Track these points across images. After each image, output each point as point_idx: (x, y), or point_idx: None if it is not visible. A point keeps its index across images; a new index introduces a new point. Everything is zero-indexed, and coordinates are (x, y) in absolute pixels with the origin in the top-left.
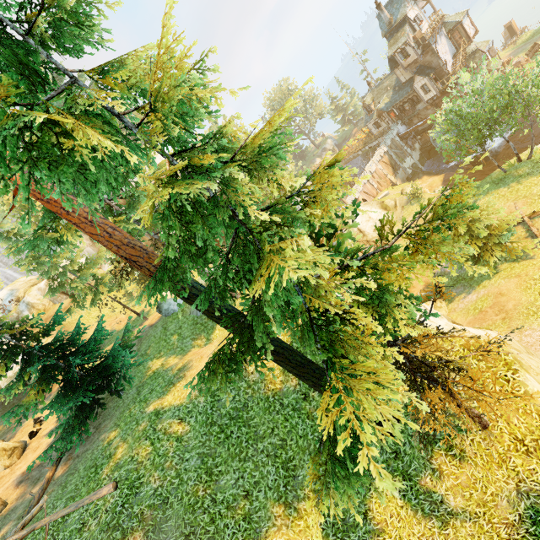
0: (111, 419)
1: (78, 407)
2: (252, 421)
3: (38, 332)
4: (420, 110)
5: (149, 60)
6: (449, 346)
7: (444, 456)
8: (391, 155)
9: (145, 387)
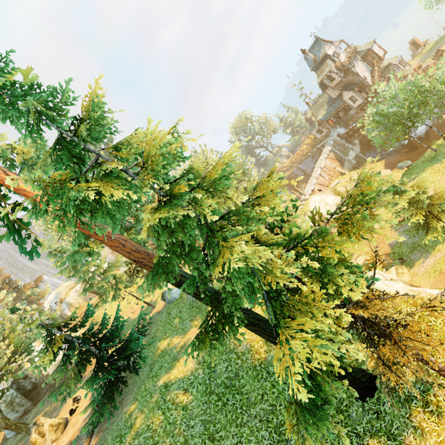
0: (131, 394)
1: (105, 385)
2: (244, 388)
3: (76, 324)
4: (352, 114)
5: (142, 135)
6: (407, 307)
7: (422, 412)
8: (335, 152)
9: (156, 364)
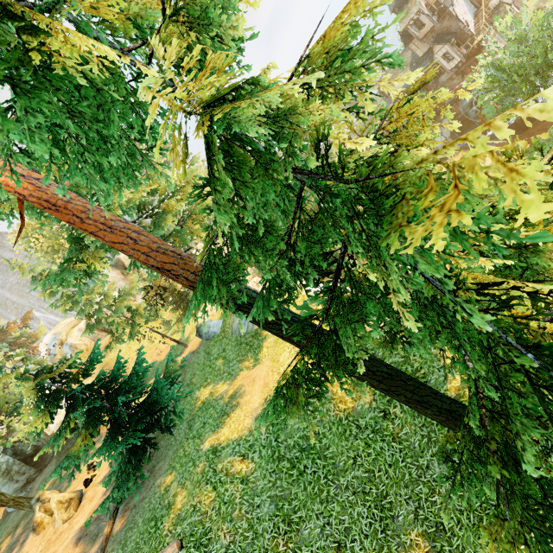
0: (165, 460)
1: (128, 451)
2: (328, 451)
3: (78, 373)
4: (444, 82)
5: None
6: None
7: None
8: None
9: (196, 421)
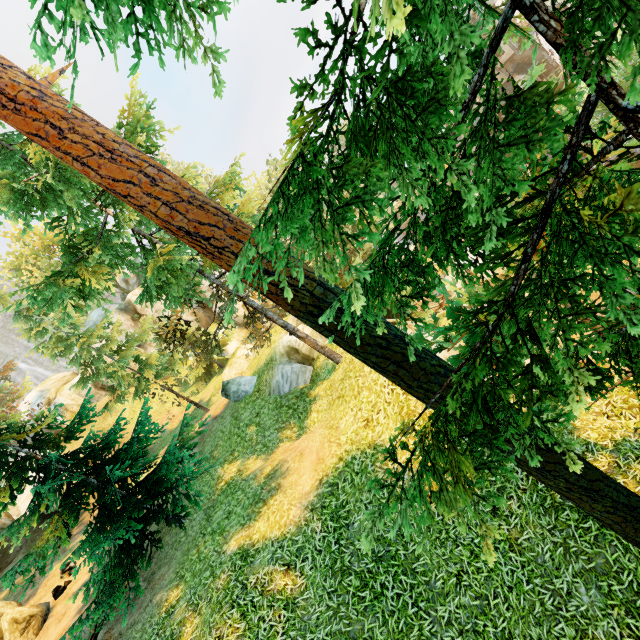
0: (170, 565)
1: (118, 549)
2: (417, 562)
3: (58, 434)
4: None
5: None
6: None
7: None
8: None
9: (217, 509)
